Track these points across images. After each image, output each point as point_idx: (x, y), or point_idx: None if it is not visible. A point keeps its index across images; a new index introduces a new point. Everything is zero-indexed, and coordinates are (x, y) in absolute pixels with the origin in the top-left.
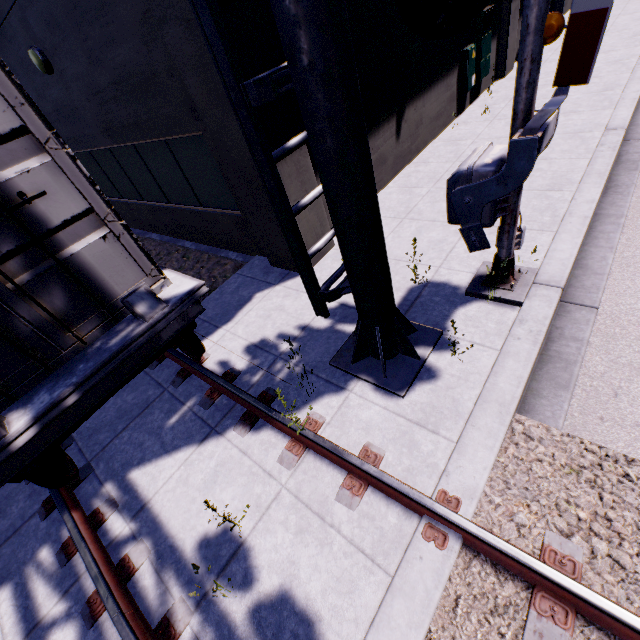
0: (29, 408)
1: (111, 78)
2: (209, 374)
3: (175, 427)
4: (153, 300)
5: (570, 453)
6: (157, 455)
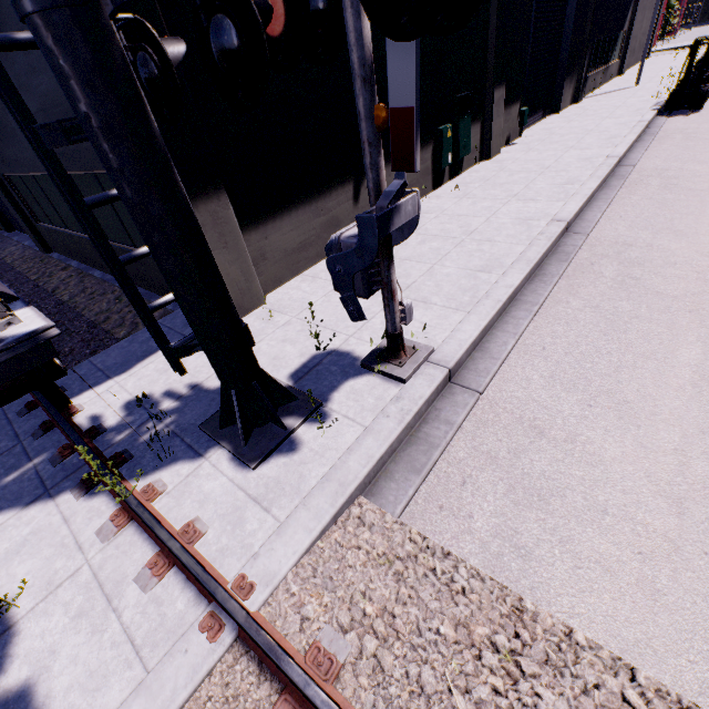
0: None
1: (39, 104)
2: (67, 428)
3: (8, 486)
4: None
5: (391, 542)
6: None
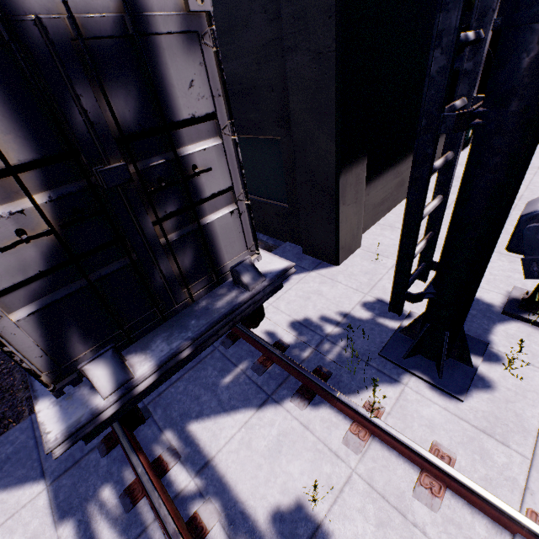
0: (149, 354)
1: None
2: (264, 342)
3: (230, 387)
4: (255, 272)
5: None
6: (215, 412)
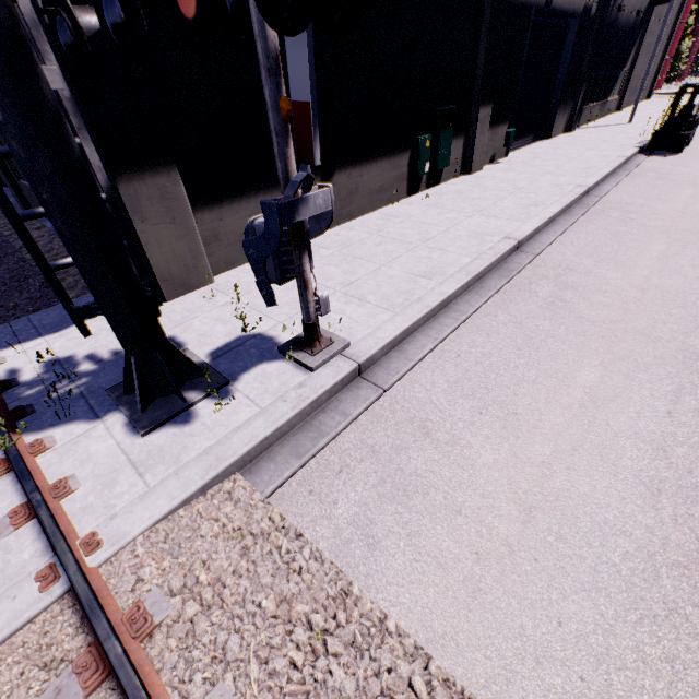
0: None
1: None
2: None
3: None
4: None
5: (249, 517)
6: None
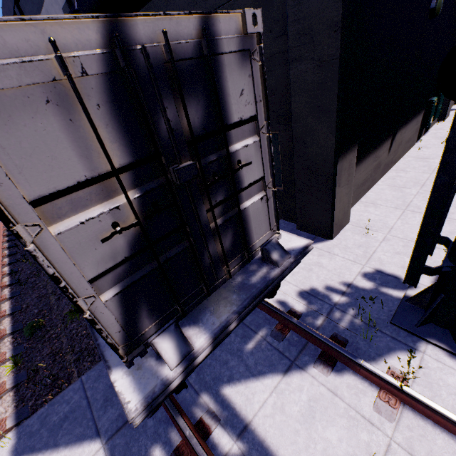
0: (202, 327)
1: None
2: (280, 311)
3: (254, 353)
4: (281, 250)
5: None
6: (244, 376)
